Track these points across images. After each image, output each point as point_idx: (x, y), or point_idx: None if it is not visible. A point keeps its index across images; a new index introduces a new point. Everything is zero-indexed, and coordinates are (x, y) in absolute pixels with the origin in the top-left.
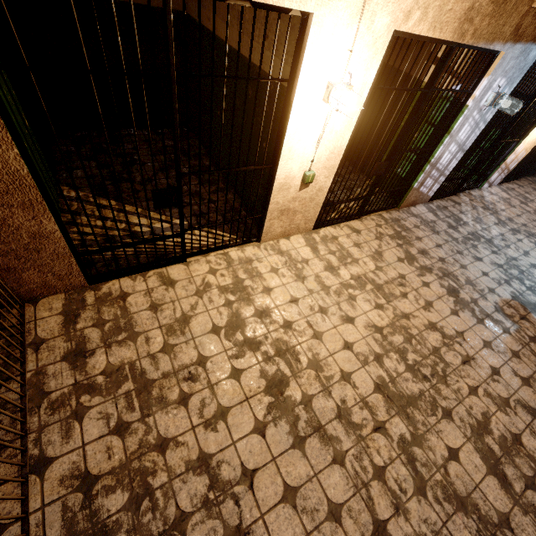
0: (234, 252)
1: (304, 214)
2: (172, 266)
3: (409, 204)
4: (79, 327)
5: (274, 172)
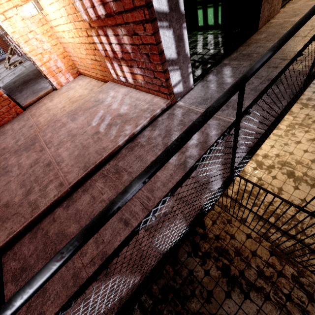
0: None
1: None
2: None
3: None
4: None
5: None
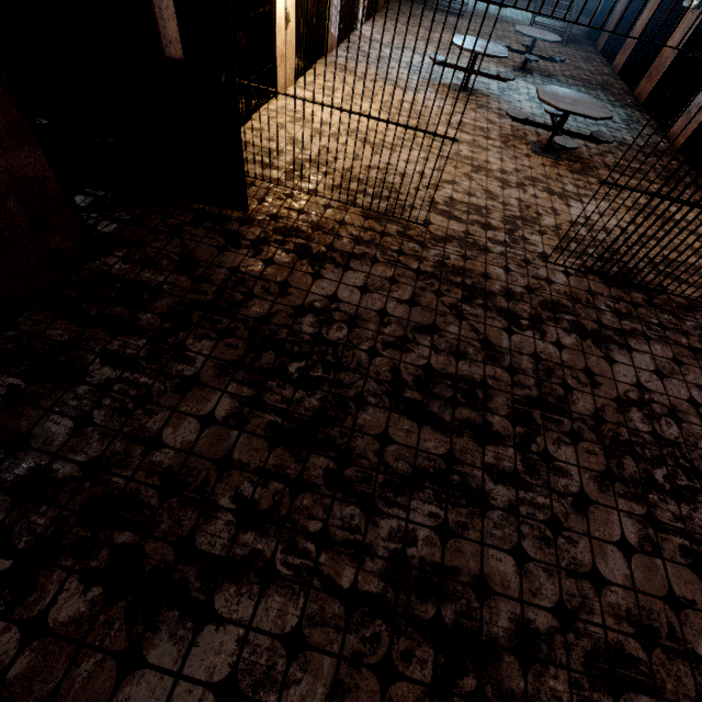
0: (270, 107)
1: (290, 62)
2: (248, 124)
3: (329, 50)
4: (248, 159)
5: (272, 14)
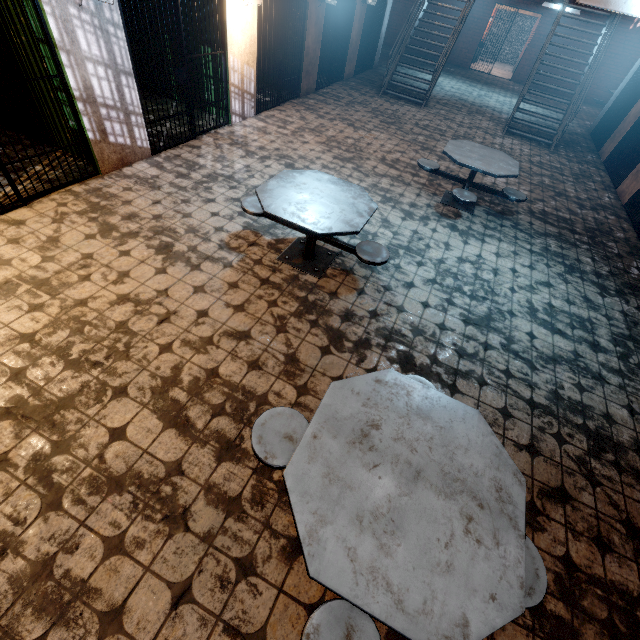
0: None
1: None
2: None
3: (117, 165)
4: None
5: None
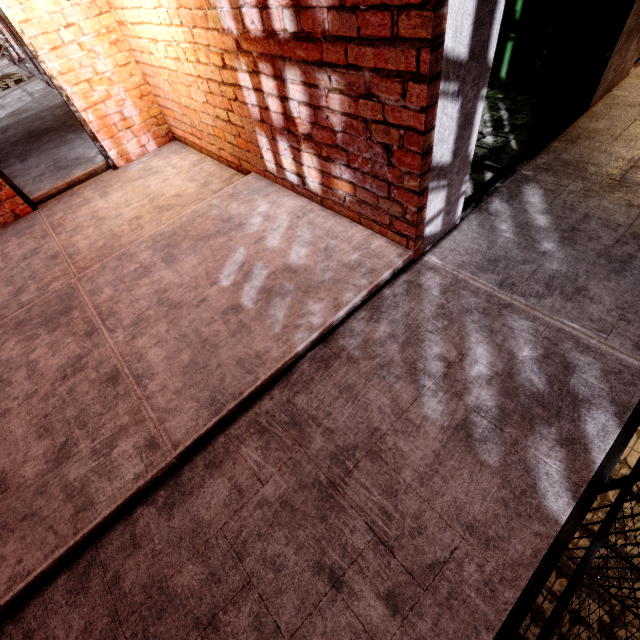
0: None
1: None
2: None
3: None
4: None
5: None
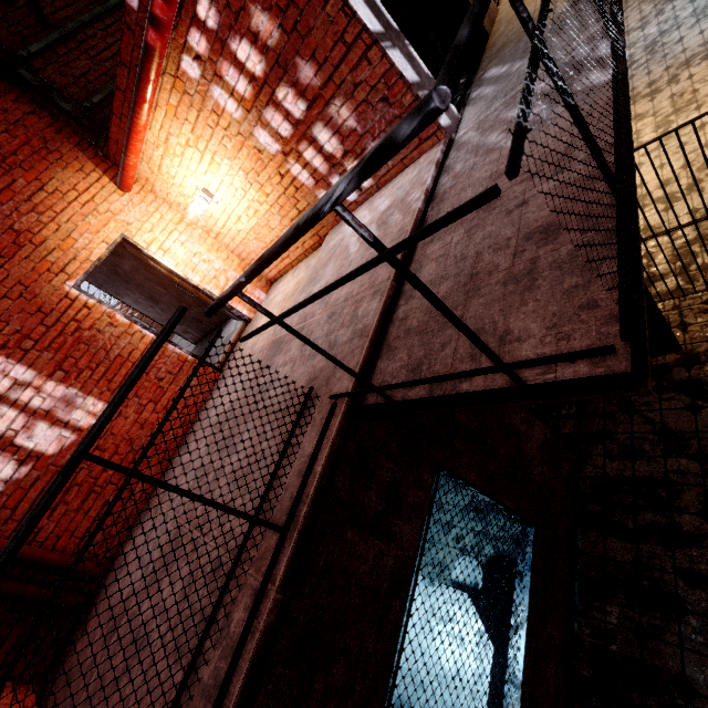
0: None
1: None
2: None
3: None
4: None
5: None
